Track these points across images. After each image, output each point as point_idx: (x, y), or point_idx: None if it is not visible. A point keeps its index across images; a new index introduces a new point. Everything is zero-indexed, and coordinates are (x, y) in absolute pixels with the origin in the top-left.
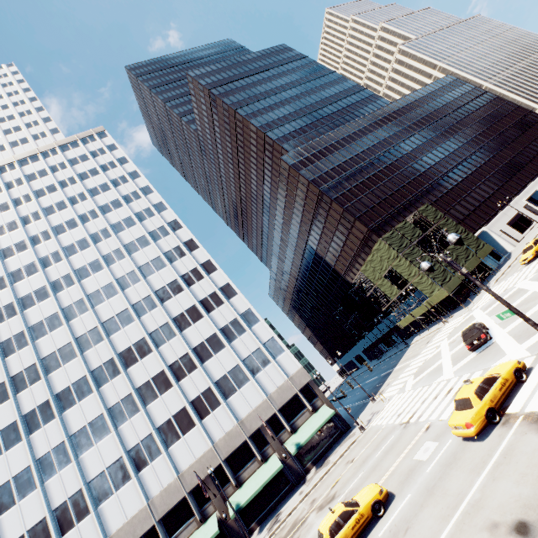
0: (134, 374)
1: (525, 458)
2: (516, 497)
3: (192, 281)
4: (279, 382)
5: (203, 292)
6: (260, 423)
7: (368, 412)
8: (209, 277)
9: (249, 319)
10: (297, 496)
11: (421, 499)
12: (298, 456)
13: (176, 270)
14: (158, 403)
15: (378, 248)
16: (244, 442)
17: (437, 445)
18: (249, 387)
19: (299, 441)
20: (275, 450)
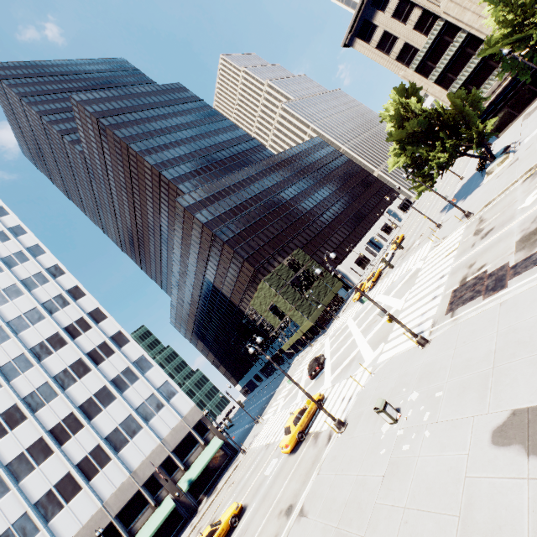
0: (1, 449)
1: (304, 464)
2: (293, 491)
3: (77, 332)
4: (173, 423)
5: (91, 344)
6: (153, 468)
7: (252, 435)
8: (98, 327)
9: (142, 365)
10: (188, 529)
11: (259, 505)
12: (192, 491)
13: (57, 322)
14: (35, 476)
15: (262, 287)
16: (137, 492)
17: (277, 461)
18: (142, 435)
19: (191, 477)
20: (169, 492)
